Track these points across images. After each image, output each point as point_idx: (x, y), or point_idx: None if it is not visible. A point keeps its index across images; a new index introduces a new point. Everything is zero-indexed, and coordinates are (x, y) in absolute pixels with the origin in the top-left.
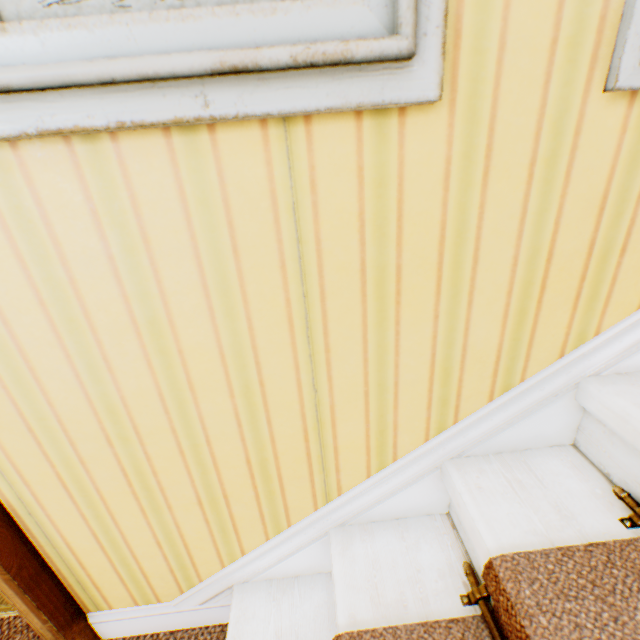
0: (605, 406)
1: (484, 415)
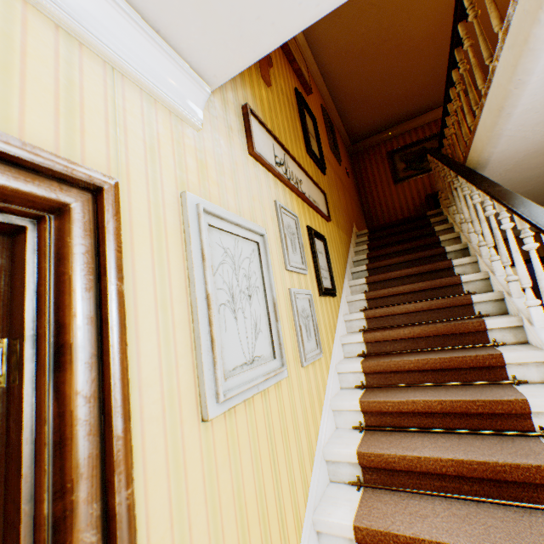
0: (333, 453)
1: (313, 480)
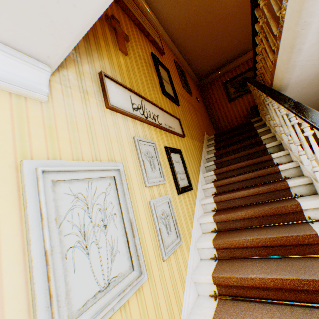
0: None
1: None
